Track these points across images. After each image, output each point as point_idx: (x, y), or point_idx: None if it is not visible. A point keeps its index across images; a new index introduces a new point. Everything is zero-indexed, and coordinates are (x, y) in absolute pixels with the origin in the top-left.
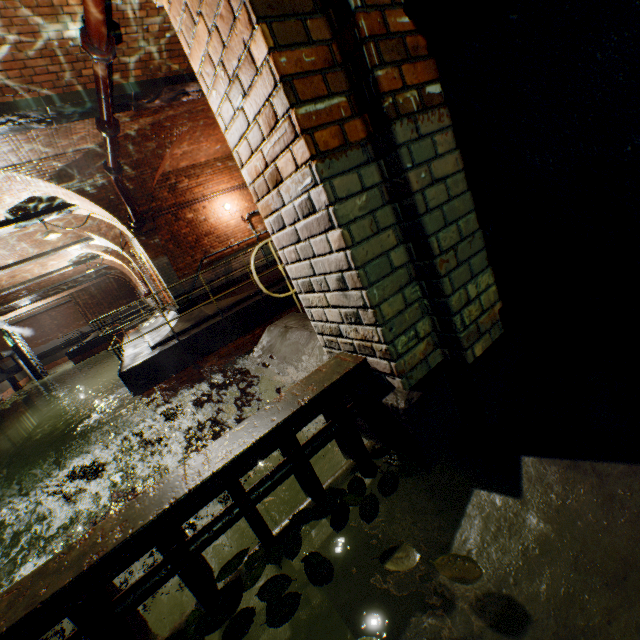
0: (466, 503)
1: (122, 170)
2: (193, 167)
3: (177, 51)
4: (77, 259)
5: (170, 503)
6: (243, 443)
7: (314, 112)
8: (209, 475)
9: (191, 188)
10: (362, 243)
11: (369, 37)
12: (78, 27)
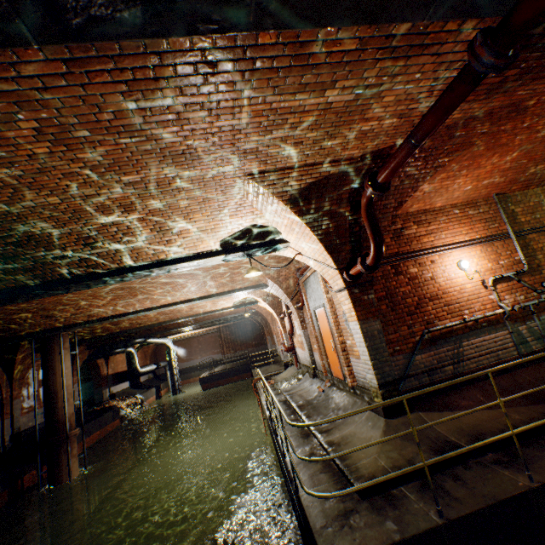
0: None
1: (388, 187)
2: (423, 212)
3: None
4: (240, 301)
5: None
6: None
7: None
8: None
9: (418, 236)
10: None
11: None
12: None
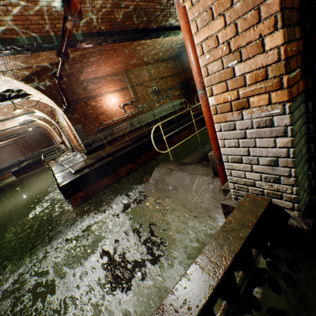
0: None
1: (63, 78)
2: (95, 78)
3: (106, 19)
4: (23, 122)
5: (212, 289)
6: (231, 249)
7: (292, 76)
8: (225, 270)
9: (94, 89)
10: (297, 144)
11: None
12: (59, 1)
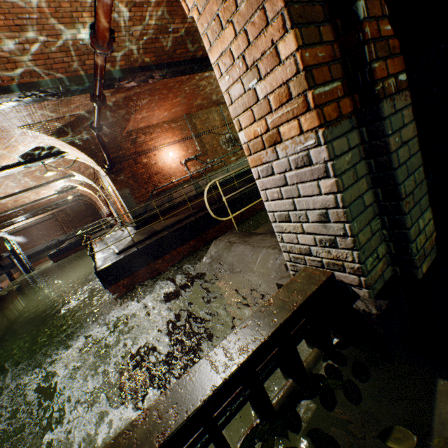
0: (433, 390)
1: (102, 129)
2: (148, 127)
3: (150, 49)
4: (61, 189)
5: (212, 390)
6: (256, 340)
7: (323, 92)
8: (238, 367)
9: (146, 141)
10: (348, 188)
11: (370, 39)
12: (87, 32)
